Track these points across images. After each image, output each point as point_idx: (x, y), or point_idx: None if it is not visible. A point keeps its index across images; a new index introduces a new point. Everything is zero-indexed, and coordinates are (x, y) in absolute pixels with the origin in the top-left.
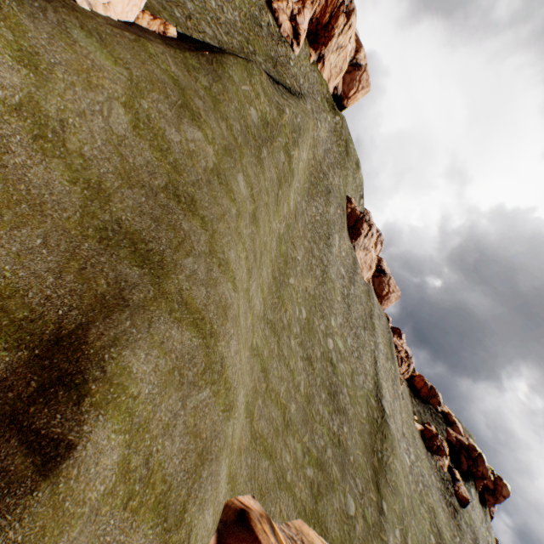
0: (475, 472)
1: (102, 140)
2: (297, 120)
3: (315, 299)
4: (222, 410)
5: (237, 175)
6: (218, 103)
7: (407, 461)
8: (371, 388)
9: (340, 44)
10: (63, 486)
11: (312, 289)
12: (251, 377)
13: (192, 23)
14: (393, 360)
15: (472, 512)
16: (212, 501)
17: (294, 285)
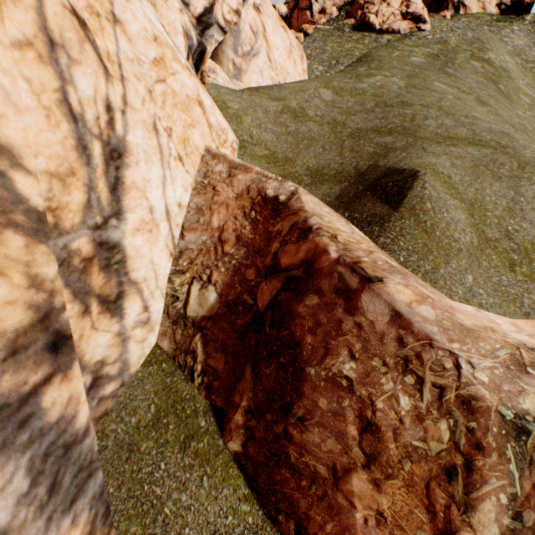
0: None
1: (323, 107)
2: (467, 36)
3: None
4: None
5: (432, 83)
6: (380, 68)
7: None
8: None
9: None
10: (422, 219)
11: None
12: None
13: None
14: None
15: None
16: None
17: None
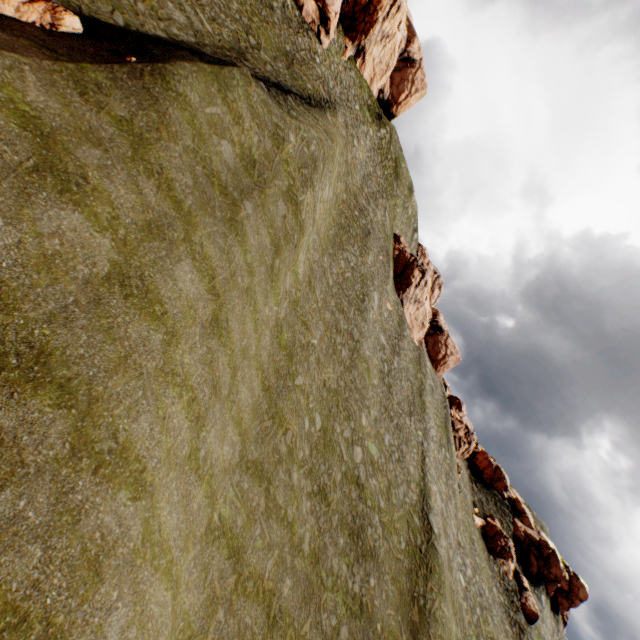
0: (547, 574)
1: None
2: (309, 148)
3: (339, 394)
4: None
5: (174, 267)
6: (144, 145)
7: (462, 581)
8: (416, 501)
9: (386, 32)
10: None
11: (334, 380)
12: (202, 585)
13: (148, 5)
14: (448, 446)
15: (541, 627)
16: None
17: (304, 385)
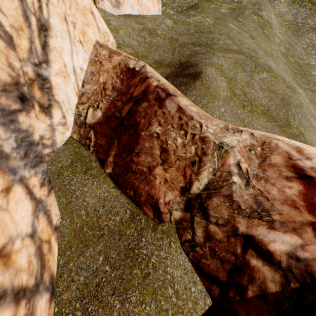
0: None
1: (166, 30)
2: (252, 0)
3: None
4: (285, 87)
5: (228, 23)
6: (202, 13)
7: None
8: None
9: None
10: (205, 82)
11: None
12: None
13: None
14: None
15: None
16: (314, 133)
17: None
